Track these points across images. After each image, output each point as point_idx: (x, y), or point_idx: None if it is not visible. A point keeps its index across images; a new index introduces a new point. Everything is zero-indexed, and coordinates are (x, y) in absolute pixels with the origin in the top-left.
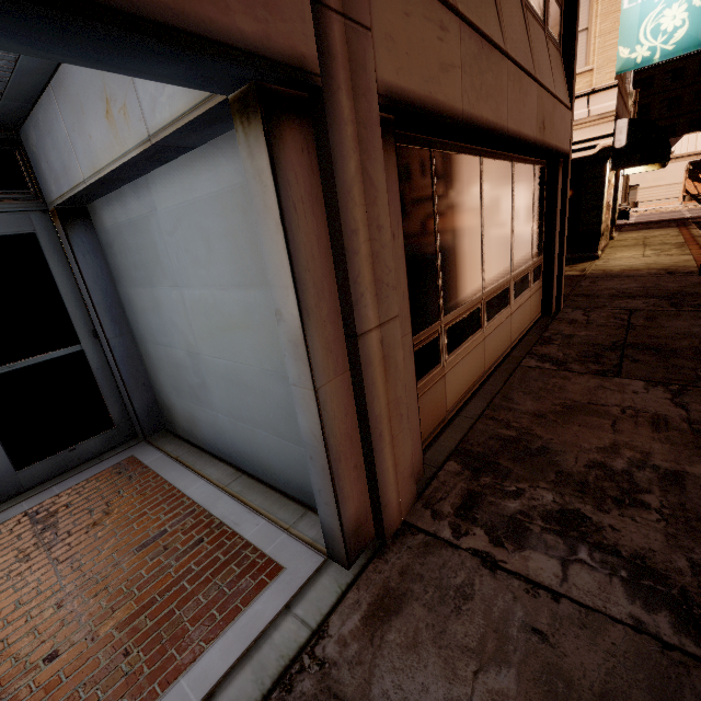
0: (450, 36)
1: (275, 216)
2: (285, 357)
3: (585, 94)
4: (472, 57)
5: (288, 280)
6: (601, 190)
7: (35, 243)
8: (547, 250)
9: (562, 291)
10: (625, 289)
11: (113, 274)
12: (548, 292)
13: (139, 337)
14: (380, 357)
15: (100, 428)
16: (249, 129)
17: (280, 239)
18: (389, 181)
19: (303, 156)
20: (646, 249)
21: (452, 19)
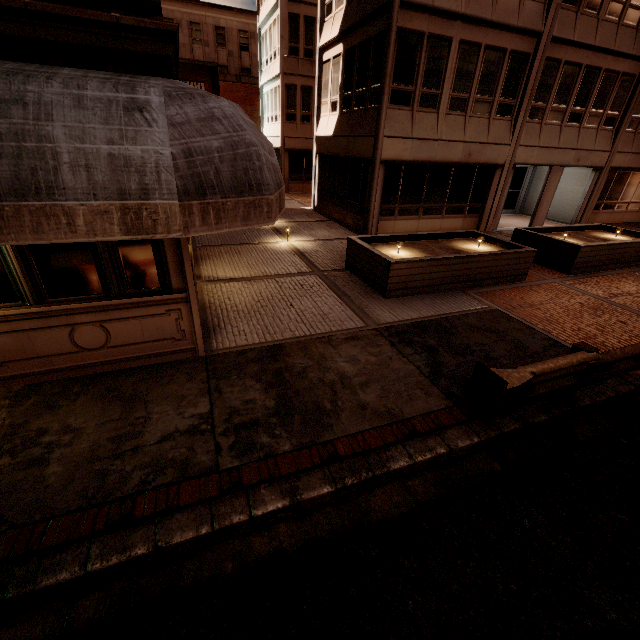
0: (627, 157)
1: (591, 180)
2: (582, 195)
3: None
4: (632, 158)
5: (588, 186)
6: None
7: (526, 169)
8: None
9: None
10: None
11: (534, 178)
12: None
13: (531, 192)
14: (592, 199)
15: (512, 208)
16: (593, 171)
17: (590, 182)
18: (606, 177)
19: (597, 174)
20: None
21: (629, 154)
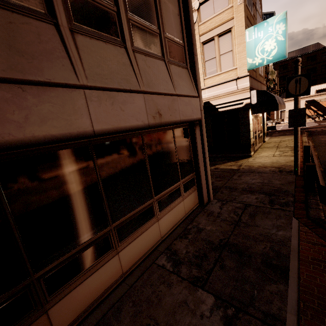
0: None
1: None
2: None
3: (234, 79)
4: None
5: None
6: (248, 123)
7: None
8: (196, 170)
9: (210, 190)
10: (252, 184)
11: None
12: (200, 193)
13: None
14: None
15: None
16: None
17: None
18: None
19: None
20: (277, 150)
21: None
